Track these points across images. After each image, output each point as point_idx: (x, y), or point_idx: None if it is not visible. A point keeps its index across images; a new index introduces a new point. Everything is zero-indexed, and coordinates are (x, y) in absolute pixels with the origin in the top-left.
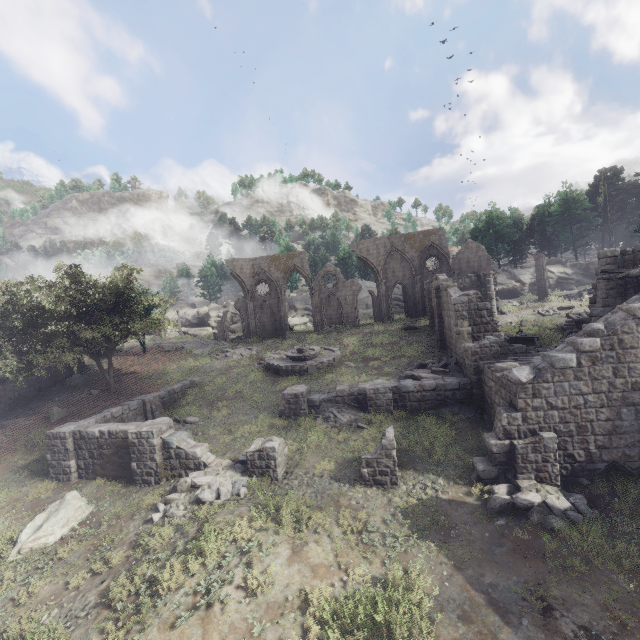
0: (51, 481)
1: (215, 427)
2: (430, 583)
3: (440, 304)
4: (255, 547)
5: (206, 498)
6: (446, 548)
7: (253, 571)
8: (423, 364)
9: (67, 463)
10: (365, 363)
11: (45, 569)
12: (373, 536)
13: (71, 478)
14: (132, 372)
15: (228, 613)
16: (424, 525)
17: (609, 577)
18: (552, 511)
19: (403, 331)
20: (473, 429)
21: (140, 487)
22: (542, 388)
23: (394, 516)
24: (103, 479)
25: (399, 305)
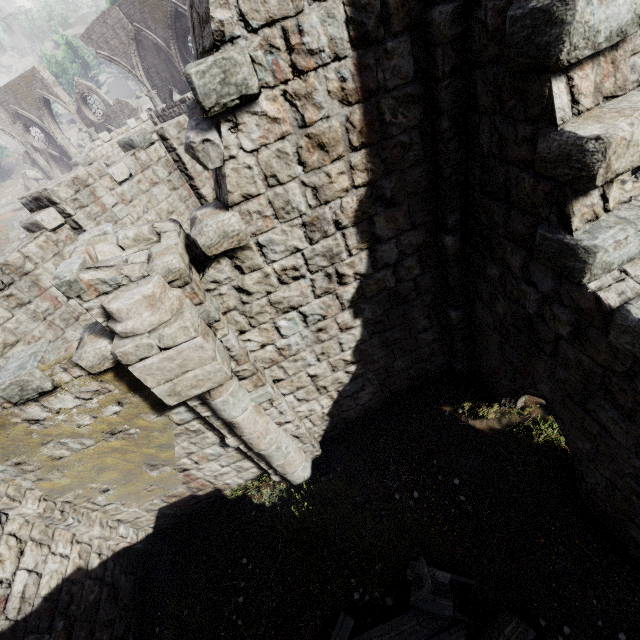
0: None
1: None
2: None
3: None
4: None
5: None
6: None
7: None
8: None
9: None
10: None
11: None
12: None
13: None
14: None
15: None
16: None
17: None
18: None
19: None
20: None
21: None
22: None
23: None
24: None
25: None
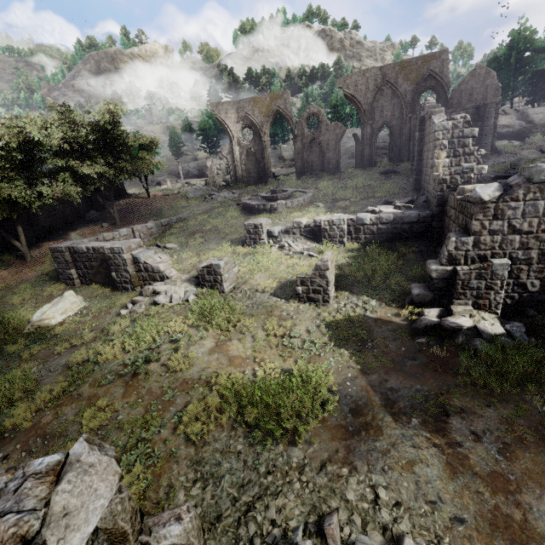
0: (61, 284)
1: (187, 252)
2: (333, 381)
3: (422, 139)
4: (180, 337)
5: (160, 301)
6: (358, 356)
7: (176, 355)
8: (389, 202)
9: (69, 271)
10: (334, 203)
11: (44, 340)
12: (294, 341)
13: (75, 283)
14: (136, 211)
15: (149, 381)
16: (344, 336)
17: (522, 397)
18: (481, 335)
19: (381, 175)
20: (422, 260)
21: (122, 292)
22: (507, 208)
23: (318, 327)
24: (97, 285)
25: (387, 154)
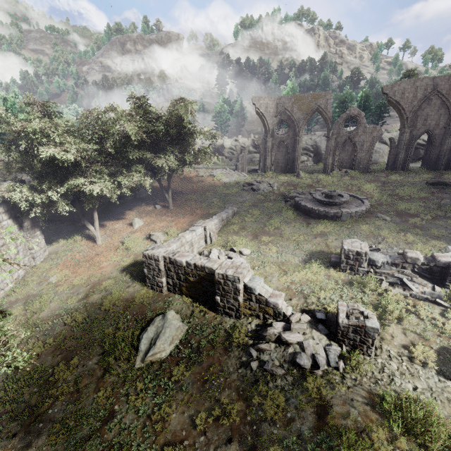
0: (148, 289)
1: (270, 265)
2: None
3: None
4: None
5: (305, 365)
6: None
7: None
8: None
9: (160, 279)
10: (400, 218)
11: (168, 391)
12: None
13: (163, 291)
14: (180, 192)
15: None
16: None
17: None
18: None
19: (429, 185)
20: None
21: (221, 316)
22: None
23: None
24: (187, 297)
25: None
